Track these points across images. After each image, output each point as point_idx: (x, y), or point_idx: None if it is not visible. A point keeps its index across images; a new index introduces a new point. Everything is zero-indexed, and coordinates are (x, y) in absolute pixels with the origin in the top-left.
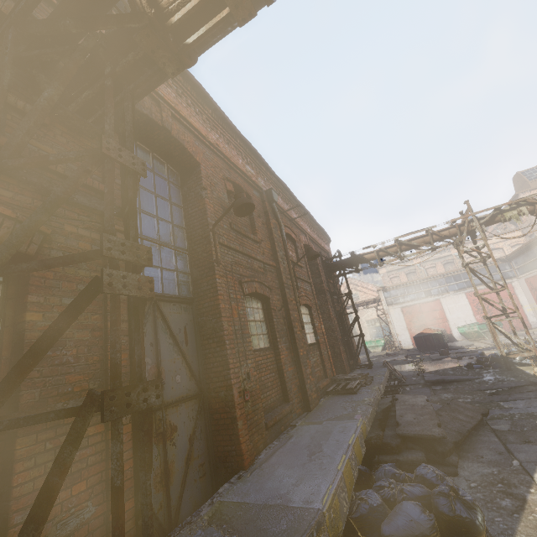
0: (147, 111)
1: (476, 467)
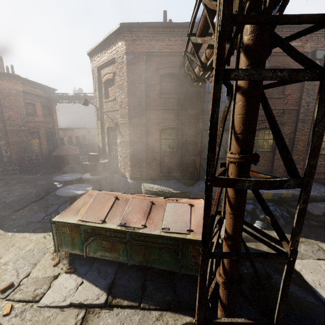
0: None
1: None
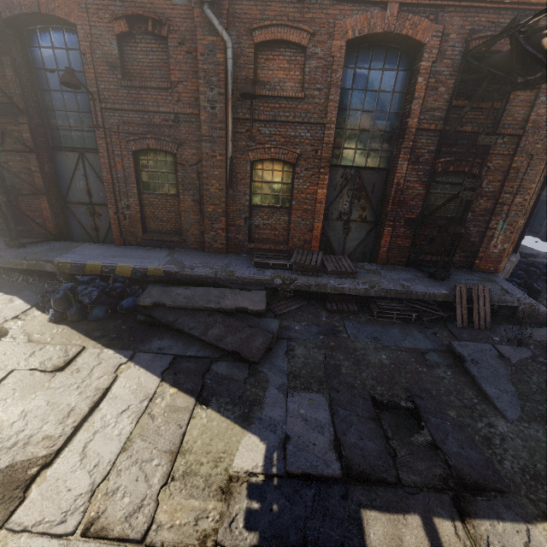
0: (18, 9)
1: (146, 333)
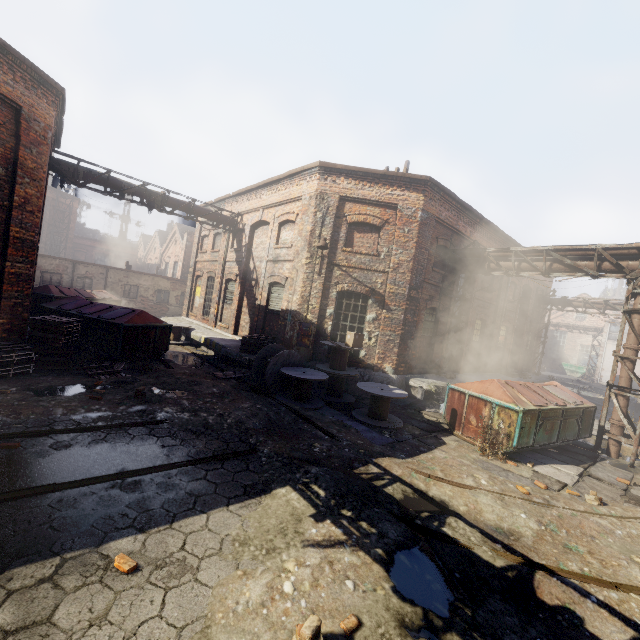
0: None
1: None
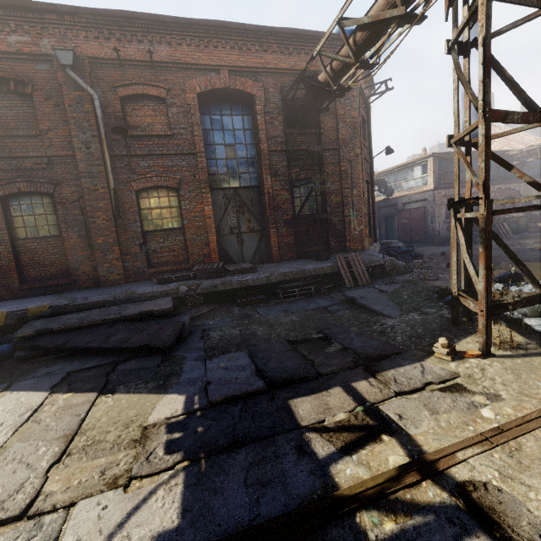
0: None
1: (29, 368)
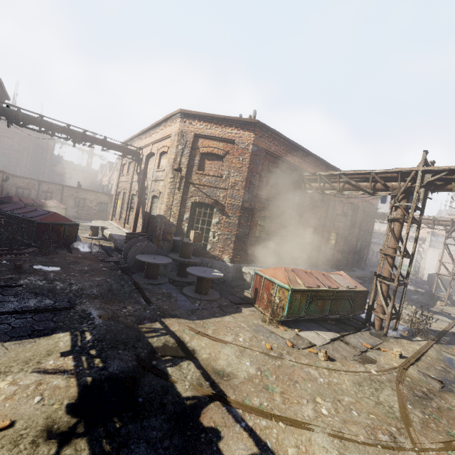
0: None
1: None
